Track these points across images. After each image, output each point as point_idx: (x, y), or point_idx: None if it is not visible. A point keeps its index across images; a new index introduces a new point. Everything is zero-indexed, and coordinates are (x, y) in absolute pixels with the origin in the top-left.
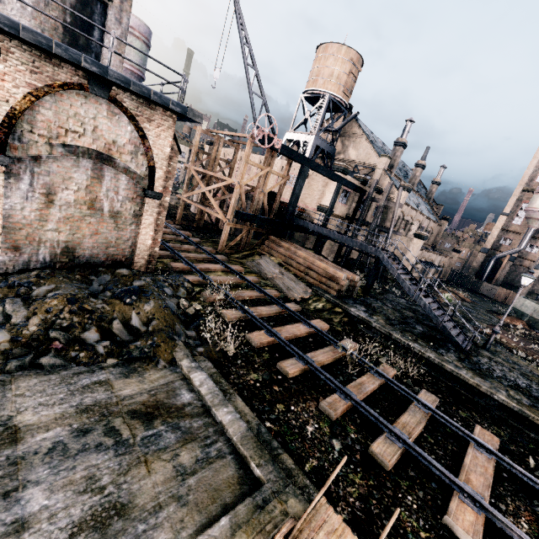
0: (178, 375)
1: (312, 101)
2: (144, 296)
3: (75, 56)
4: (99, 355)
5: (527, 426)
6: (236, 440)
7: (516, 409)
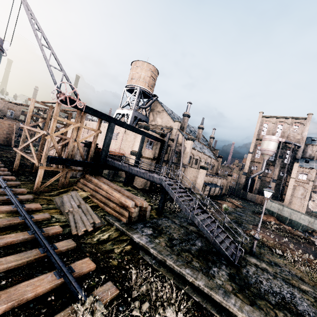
0: None
1: (132, 92)
2: None
3: None
4: None
5: None
6: None
7: None
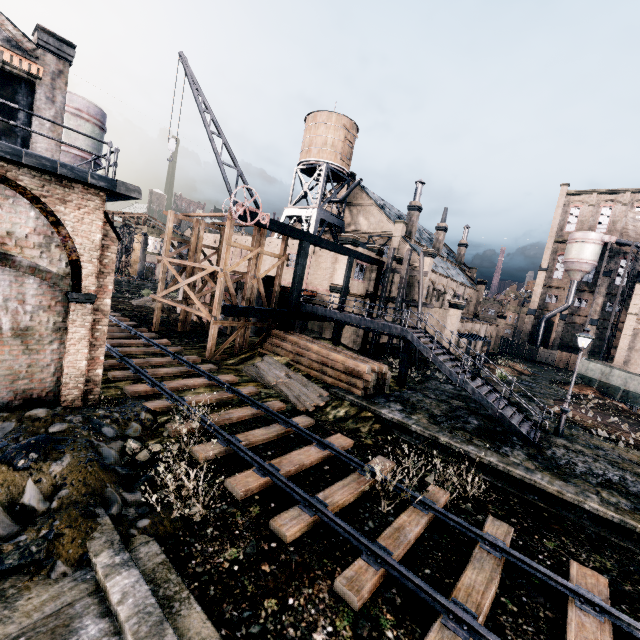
0: (87, 585)
1: (309, 173)
2: (55, 450)
3: None
4: None
5: (637, 542)
6: None
7: (617, 520)
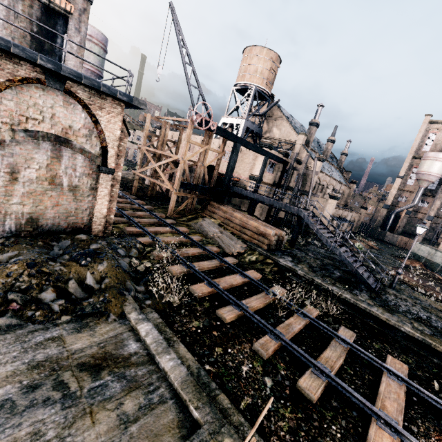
0: (127, 327)
1: (241, 92)
2: (98, 258)
3: (31, 55)
4: (54, 313)
5: (430, 353)
6: (177, 385)
7: (420, 339)
